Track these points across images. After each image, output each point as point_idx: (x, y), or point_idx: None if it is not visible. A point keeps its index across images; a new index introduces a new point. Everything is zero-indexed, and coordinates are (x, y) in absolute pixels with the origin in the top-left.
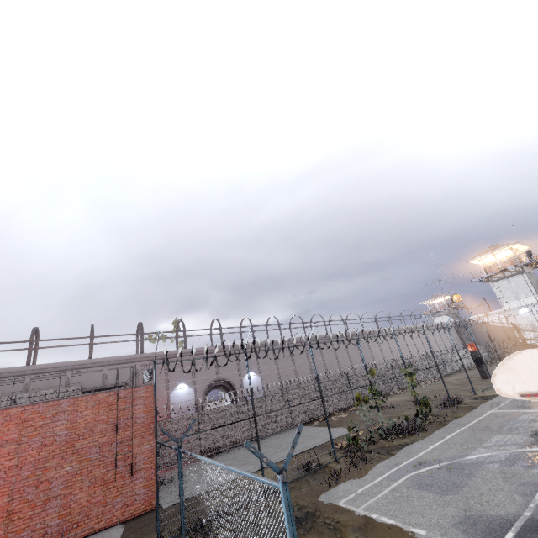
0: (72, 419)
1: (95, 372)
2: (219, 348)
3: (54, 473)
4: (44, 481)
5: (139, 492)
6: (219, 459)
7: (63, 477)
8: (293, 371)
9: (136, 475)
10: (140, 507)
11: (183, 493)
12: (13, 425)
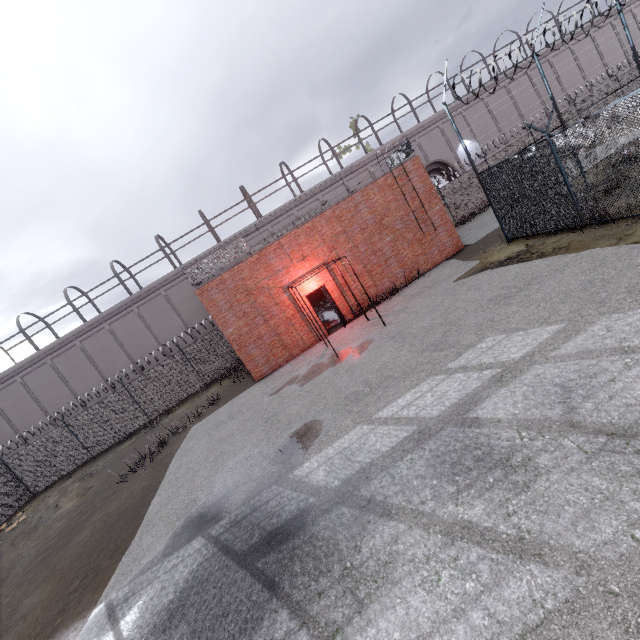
0: (370, 207)
1: (313, 203)
2: (418, 128)
3: (380, 245)
4: (377, 251)
5: (446, 241)
6: (481, 217)
7: (387, 245)
8: (518, 118)
9: (438, 231)
10: (451, 250)
11: (564, 170)
12: (334, 223)
